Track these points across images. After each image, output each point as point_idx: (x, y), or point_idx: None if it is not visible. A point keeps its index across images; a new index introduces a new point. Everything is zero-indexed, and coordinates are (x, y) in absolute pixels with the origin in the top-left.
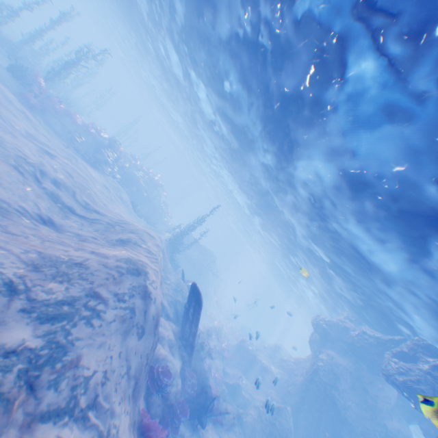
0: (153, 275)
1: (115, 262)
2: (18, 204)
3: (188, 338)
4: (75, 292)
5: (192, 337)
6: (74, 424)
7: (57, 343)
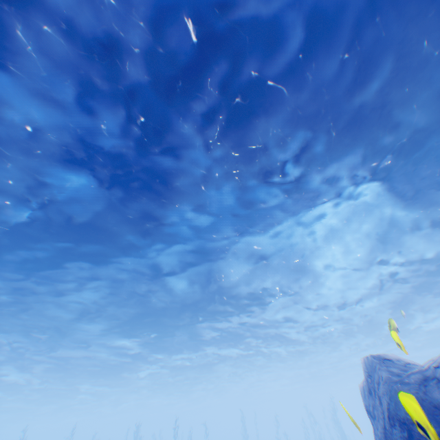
0: None
1: None
2: None
3: None
4: None
5: None
6: None
7: None
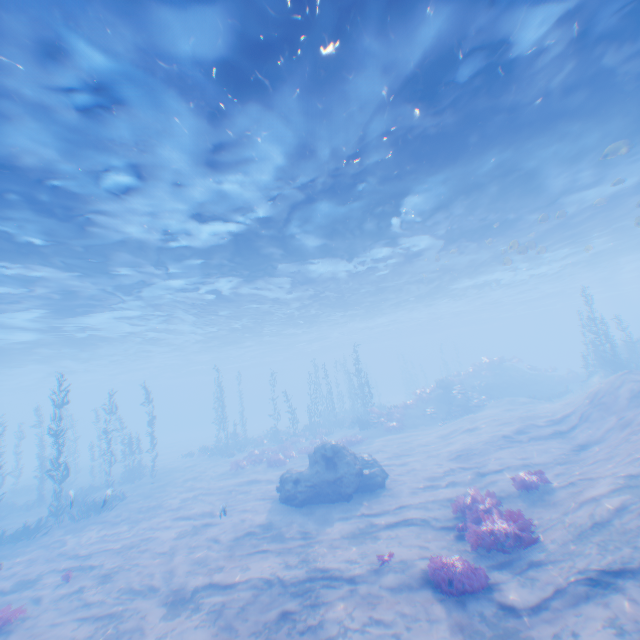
0: None
1: None
2: (554, 455)
3: None
4: None
5: None
6: None
7: None
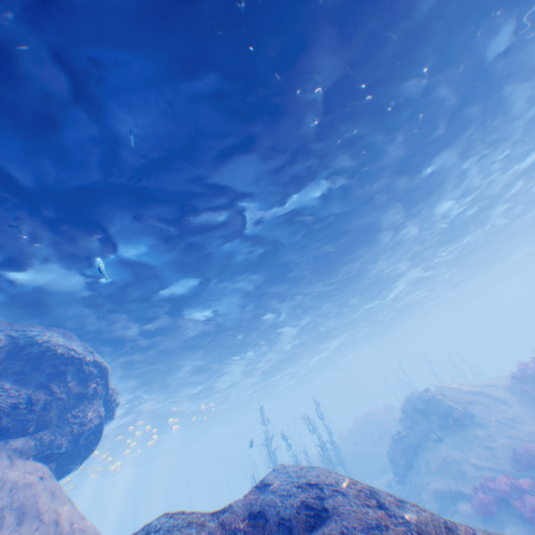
0: None
1: None
2: None
3: None
4: None
5: None
6: None
7: None
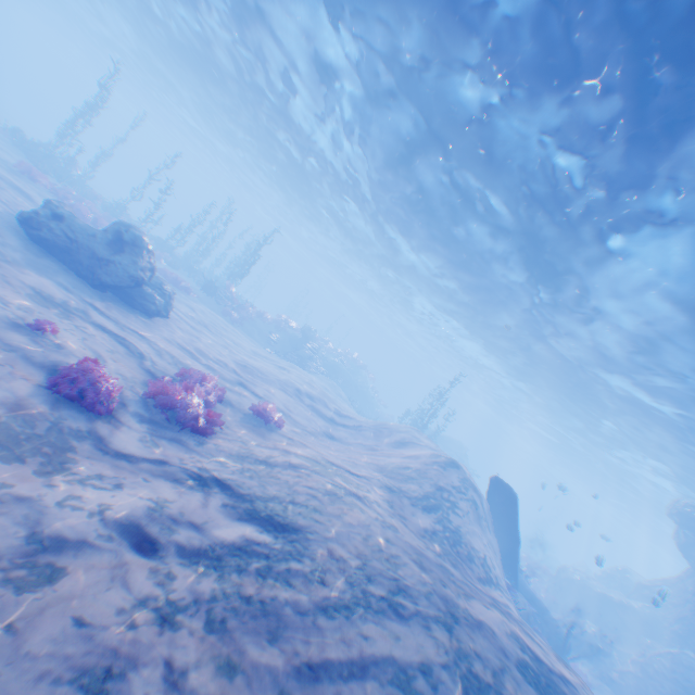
0: (464, 468)
1: (430, 460)
2: (309, 425)
3: (503, 553)
4: (428, 489)
5: (511, 547)
6: (498, 590)
7: (449, 529)
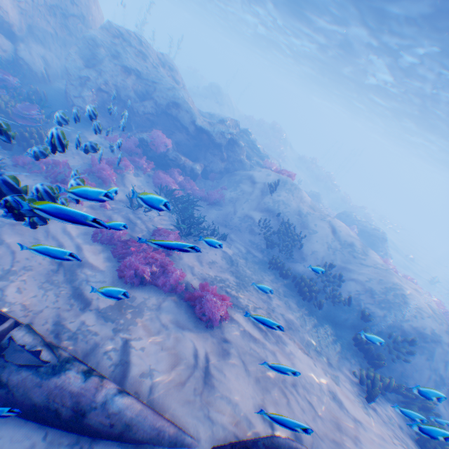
0: None
1: None
2: None
3: None
4: None
5: None
6: None
7: None
